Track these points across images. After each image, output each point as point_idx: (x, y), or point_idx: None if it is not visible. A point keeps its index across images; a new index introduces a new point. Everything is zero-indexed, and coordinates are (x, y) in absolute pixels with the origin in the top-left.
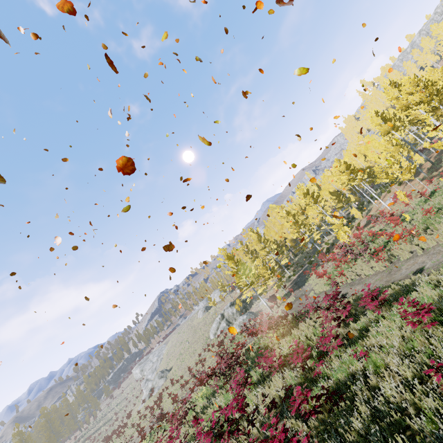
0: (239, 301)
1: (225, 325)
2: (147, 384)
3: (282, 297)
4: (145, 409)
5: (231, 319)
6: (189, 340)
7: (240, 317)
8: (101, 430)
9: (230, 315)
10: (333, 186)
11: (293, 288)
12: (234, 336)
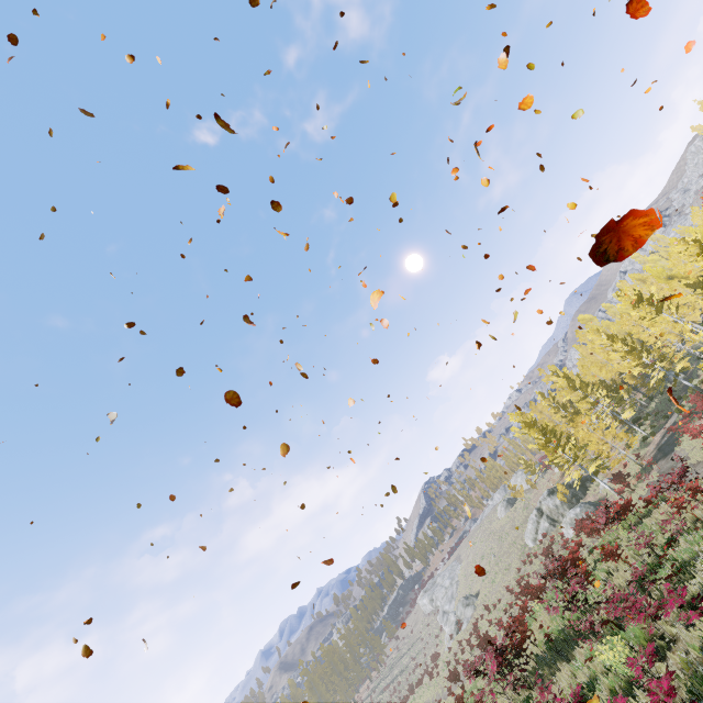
0: (561, 486)
1: (547, 525)
2: (445, 618)
3: (637, 474)
4: (459, 644)
5: (555, 515)
6: (494, 552)
7: (570, 511)
8: (399, 680)
9: (553, 510)
10: (695, 266)
11: (654, 458)
12: (566, 540)
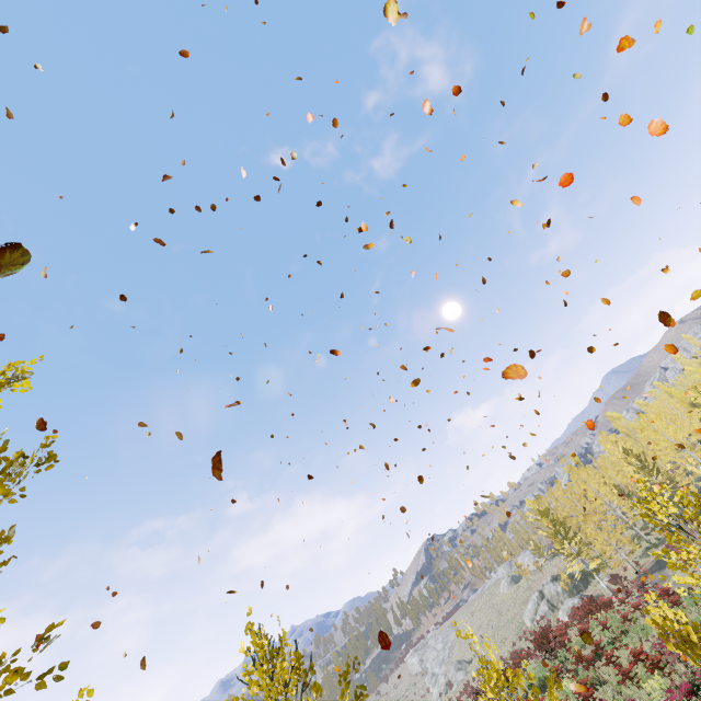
0: (564, 575)
1: (546, 609)
2: (434, 680)
3: (634, 579)
4: (448, 700)
5: (555, 601)
6: (492, 624)
7: (568, 599)
8: None
9: (554, 596)
10: None
11: (651, 569)
12: (561, 624)
